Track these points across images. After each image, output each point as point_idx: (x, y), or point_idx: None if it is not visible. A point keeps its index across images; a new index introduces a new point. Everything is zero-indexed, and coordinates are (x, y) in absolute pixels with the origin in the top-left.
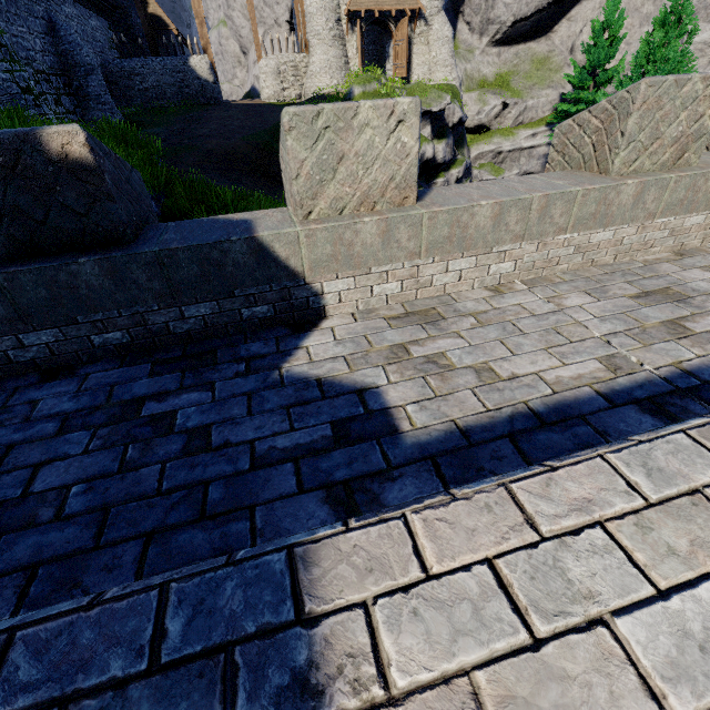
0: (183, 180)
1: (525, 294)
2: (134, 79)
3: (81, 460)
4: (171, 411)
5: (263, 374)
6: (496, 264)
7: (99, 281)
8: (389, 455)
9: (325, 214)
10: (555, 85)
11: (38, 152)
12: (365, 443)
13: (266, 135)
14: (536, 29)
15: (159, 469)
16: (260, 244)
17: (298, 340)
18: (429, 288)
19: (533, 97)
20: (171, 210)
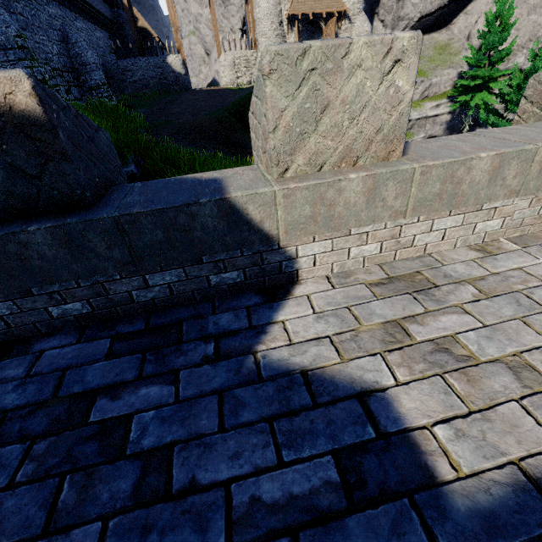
0: (159, 147)
1: (520, 255)
2: (126, 74)
3: (2, 500)
4: (125, 412)
5: (235, 359)
6: (483, 222)
7: (52, 250)
8: (437, 534)
9: (302, 171)
10: (455, 66)
11: None
12: (391, 501)
13: (225, 111)
14: (438, 22)
15: (98, 529)
16: (232, 206)
17: (272, 310)
18: (409, 249)
19: (436, 75)
20: (148, 171)
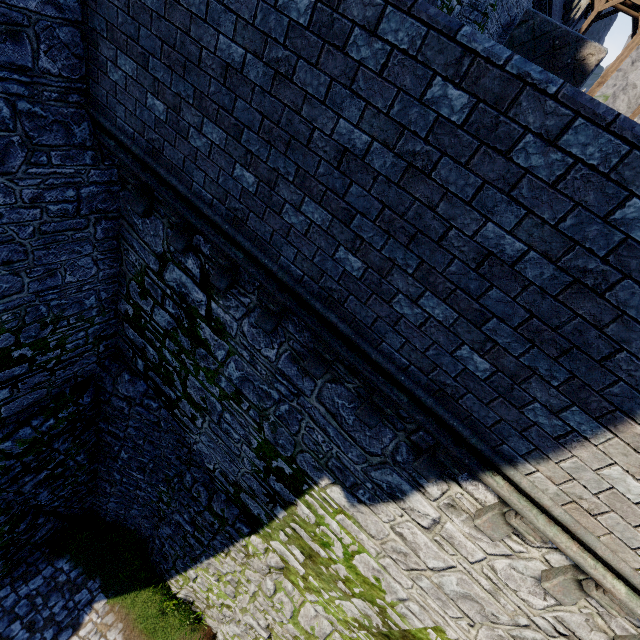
0: None
1: None
2: None
3: None
4: None
5: None
6: None
7: None
8: None
9: None
10: None
11: (575, 50)
12: None
13: None
14: None
15: None
16: None
17: None
18: None
19: None
20: None
